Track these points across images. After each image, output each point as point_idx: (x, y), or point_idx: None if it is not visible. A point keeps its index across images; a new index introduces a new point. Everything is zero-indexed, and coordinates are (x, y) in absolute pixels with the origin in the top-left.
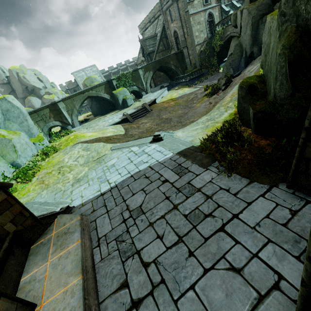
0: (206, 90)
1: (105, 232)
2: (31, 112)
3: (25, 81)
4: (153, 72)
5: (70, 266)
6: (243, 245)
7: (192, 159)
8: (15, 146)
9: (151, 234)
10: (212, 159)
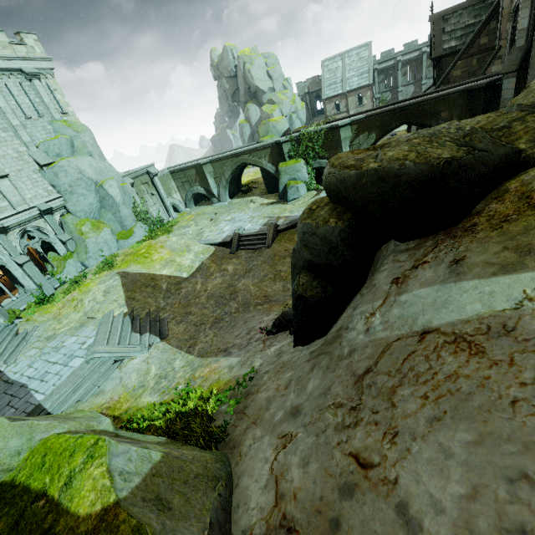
0: None
1: None
2: (178, 170)
3: (249, 78)
4: (379, 136)
5: None
6: None
7: None
8: (88, 247)
9: None
10: None
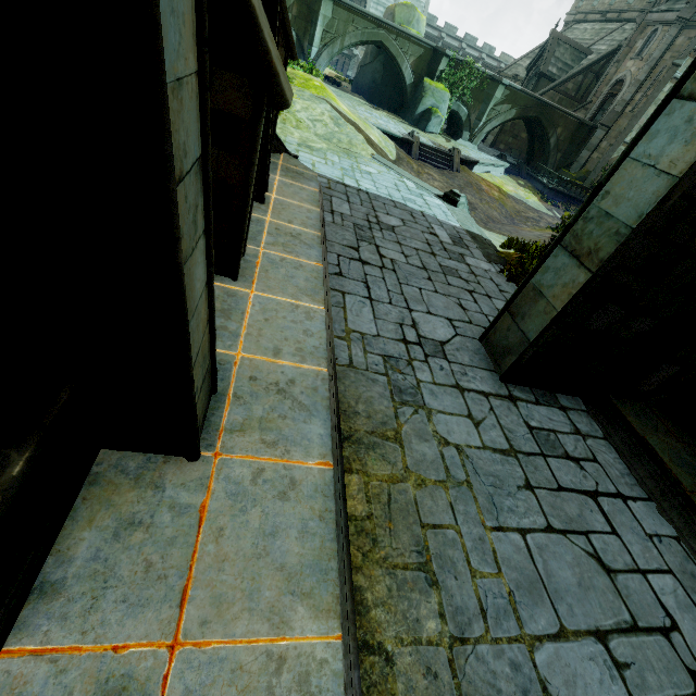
0: (563, 221)
1: (342, 211)
2: None
3: None
4: (517, 116)
5: (305, 197)
6: (480, 306)
7: (480, 246)
8: None
9: (397, 248)
10: (503, 262)
